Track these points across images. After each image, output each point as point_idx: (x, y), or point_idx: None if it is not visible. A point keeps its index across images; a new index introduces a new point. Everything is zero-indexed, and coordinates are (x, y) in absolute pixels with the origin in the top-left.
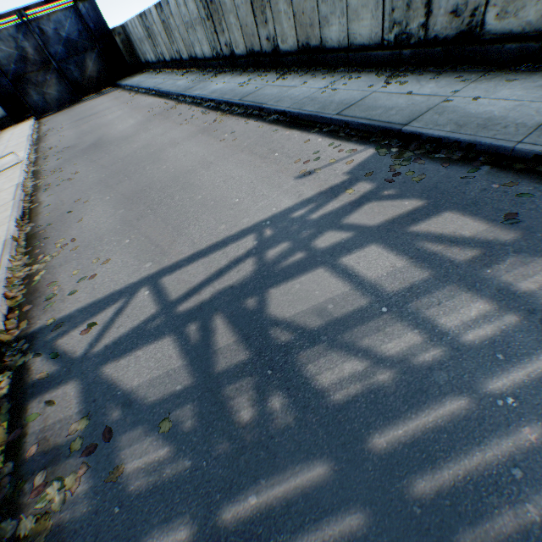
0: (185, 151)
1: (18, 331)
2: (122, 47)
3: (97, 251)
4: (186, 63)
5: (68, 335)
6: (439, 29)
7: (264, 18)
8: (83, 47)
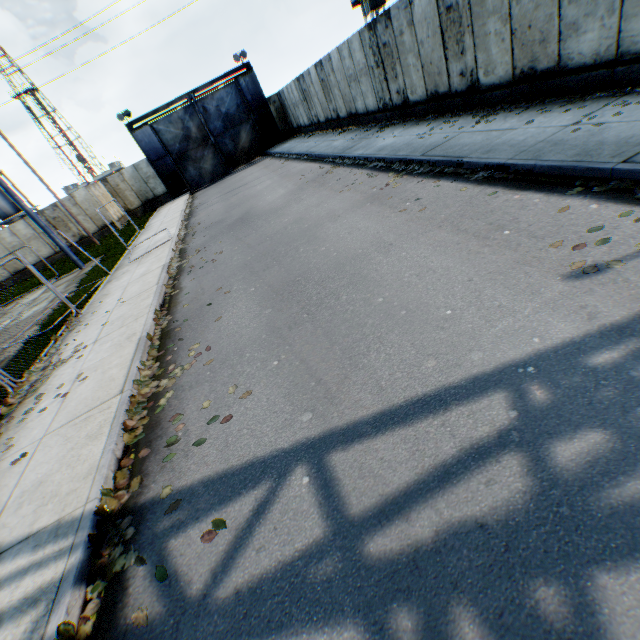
0: (349, 226)
1: (126, 494)
2: (275, 115)
3: (235, 373)
4: (344, 121)
5: (183, 533)
6: None
7: (460, 47)
8: (239, 119)
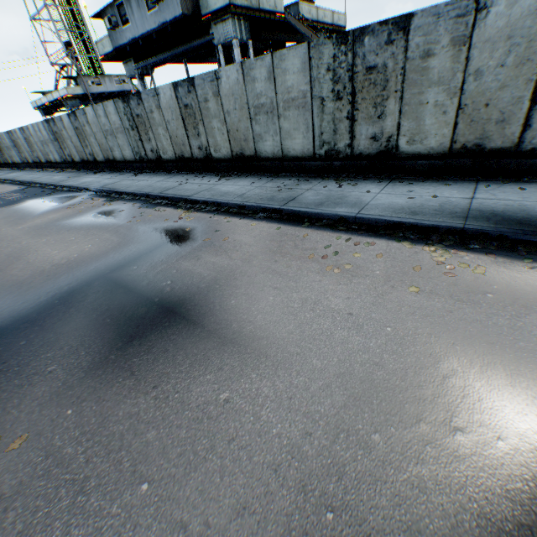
0: None
1: None
2: None
3: None
4: (13, 164)
5: None
6: (70, 159)
7: (34, 150)
8: None
